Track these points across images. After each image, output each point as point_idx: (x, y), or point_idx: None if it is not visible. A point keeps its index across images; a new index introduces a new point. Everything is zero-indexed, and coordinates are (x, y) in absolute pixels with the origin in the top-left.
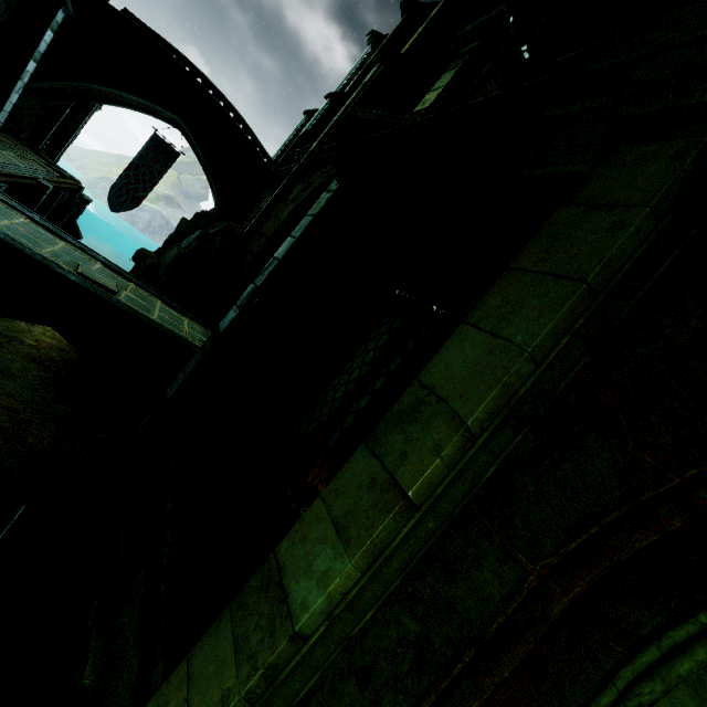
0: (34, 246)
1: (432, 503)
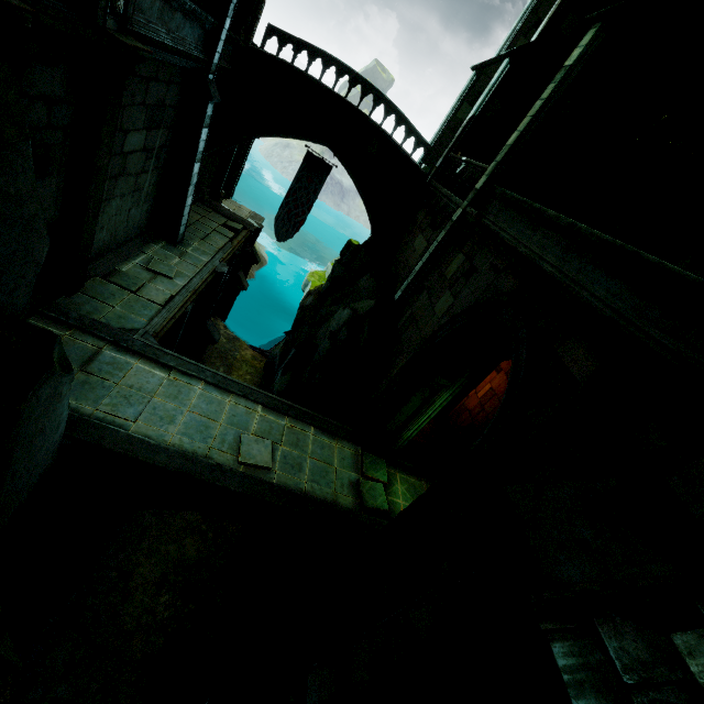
0: (204, 445)
1: None
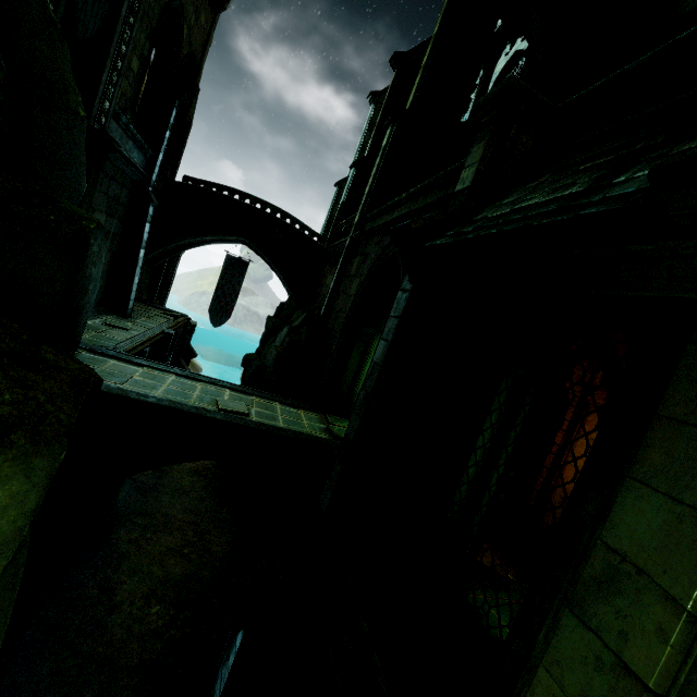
0: (186, 400)
1: (677, 690)
